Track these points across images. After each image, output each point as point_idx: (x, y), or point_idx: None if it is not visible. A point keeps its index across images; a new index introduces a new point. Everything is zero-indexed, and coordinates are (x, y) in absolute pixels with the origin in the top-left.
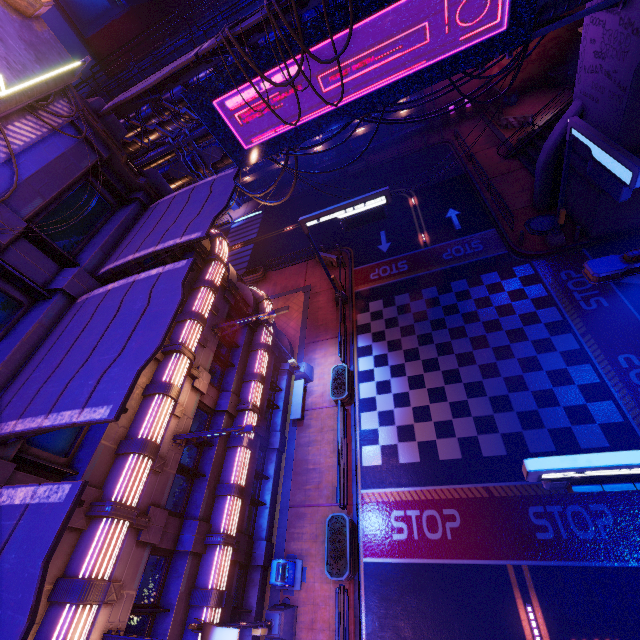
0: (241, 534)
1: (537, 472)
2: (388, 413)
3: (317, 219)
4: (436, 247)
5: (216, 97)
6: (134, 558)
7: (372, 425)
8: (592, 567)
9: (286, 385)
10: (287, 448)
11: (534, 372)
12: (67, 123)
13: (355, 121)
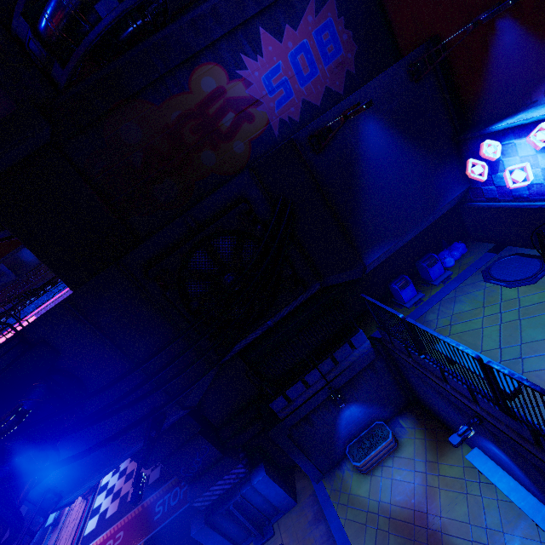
0: None
1: None
2: (112, 487)
3: None
4: None
5: None
6: None
7: (100, 501)
8: (171, 520)
9: None
10: None
11: None
12: None
13: None
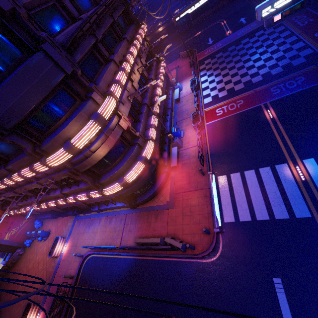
0: (161, 116)
1: (259, 8)
2: (214, 87)
3: (180, 16)
4: (234, 33)
5: None
6: (131, 88)
7: (207, 93)
8: (294, 93)
9: (171, 93)
10: (174, 110)
11: (276, 53)
12: None
13: None
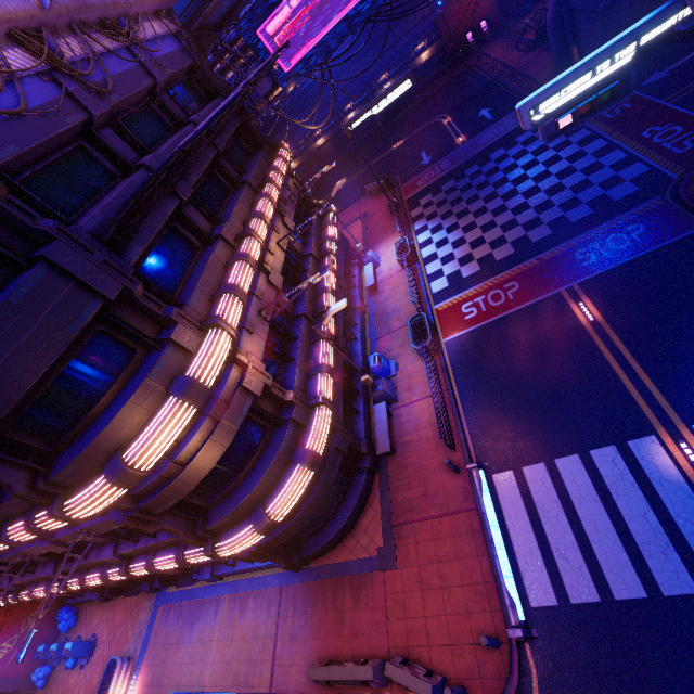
0: (340, 334)
1: (524, 107)
2: (448, 255)
3: (357, 121)
4: (473, 140)
5: (261, 24)
6: (267, 289)
7: (436, 268)
8: (629, 261)
9: (358, 273)
10: (368, 310)
11: (570, 176)
12: (173, 36)
13: (380, 79)
